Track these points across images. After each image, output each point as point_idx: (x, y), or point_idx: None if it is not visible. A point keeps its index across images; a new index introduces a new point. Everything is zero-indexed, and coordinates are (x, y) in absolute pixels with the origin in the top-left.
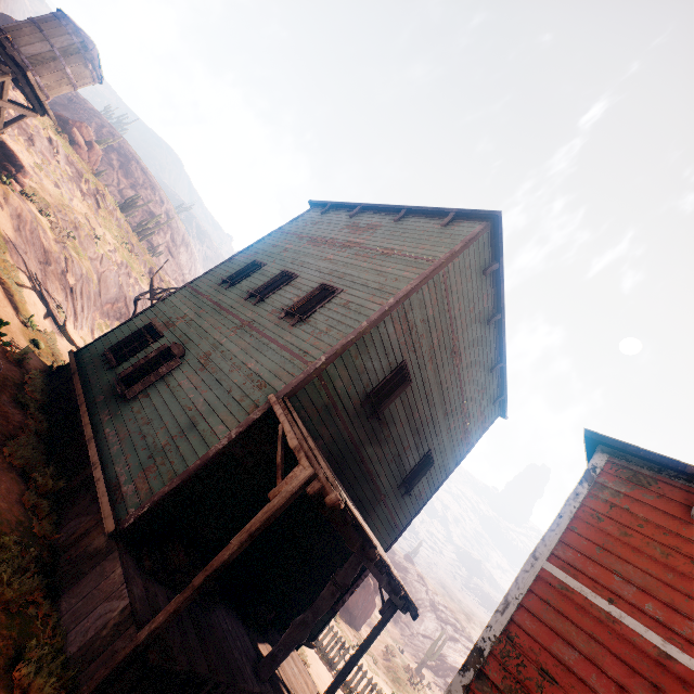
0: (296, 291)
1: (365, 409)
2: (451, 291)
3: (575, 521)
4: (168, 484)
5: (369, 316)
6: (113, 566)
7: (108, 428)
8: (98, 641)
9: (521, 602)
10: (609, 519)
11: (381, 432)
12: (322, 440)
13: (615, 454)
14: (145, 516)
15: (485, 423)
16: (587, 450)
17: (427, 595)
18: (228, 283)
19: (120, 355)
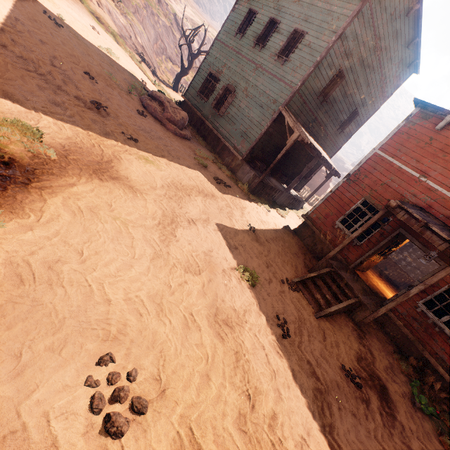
0: (280, 36)
1: (319, 99)
2: (375, 10)
3: (393, 136)
4: (252, 144)
5: (321, 53)
6: (245, 167)
7: (221, 129)
8: (250, 181)
9: (365, 162)
10: (406, 134)
11: (327, 107)
12: (300, 118)
13: (423, 108)
14: (248, 154)
15: (399, 82)
16: (415, 106)
17: None
18: (240, 35)
19: (205, 94)
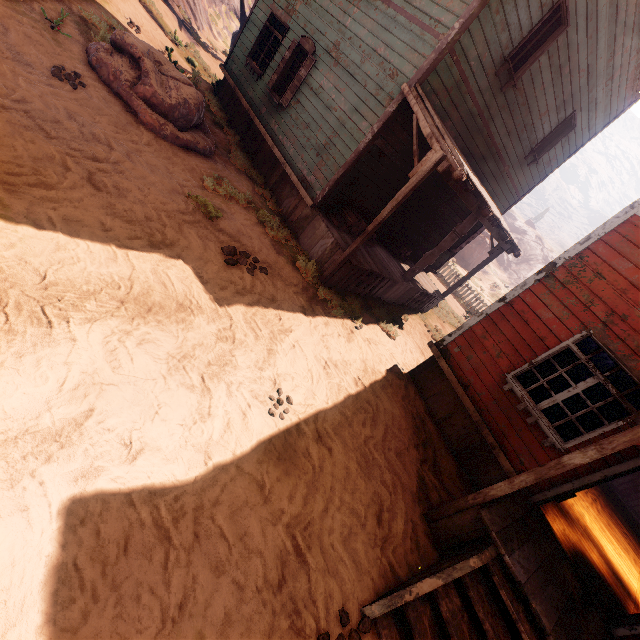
0: None
1: (500, 78)
2: None
3: None
4: (336, 173)
5: None
6: (319, 223)
7: (281, 136)
8: (324, 256)
9: (601, 238)
10: None
11: (514, 101)
12: (450, 122)
13: None
14: (327, 196)
15: None
16: None
17: (541, 252)
18: None
19: (260, 61)
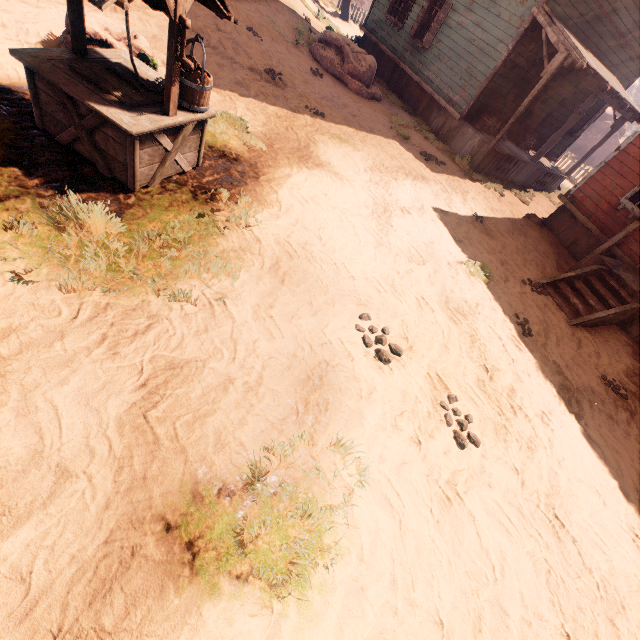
0: None
1: None
2: None
3: None
4: (478, 89)
5: None
6: (466, 130)
7: (425, 72)
8: (473, 152)
9: None
10: None
11: None
12: (571, 22)
13: None
14: (471, 108)
15: None
16: None
17: None
18: None
19: (398, 15)
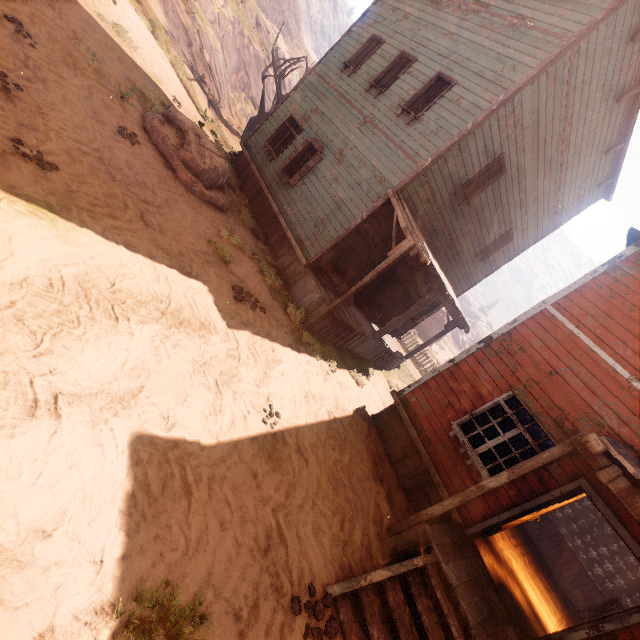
0: (413, 81)
1: (458, 197)
2: (576, 72)
3: (583, 287)
4: (329, 243)
5: (475, 116)
6: (310, 280)
7: (285, 206)
8: (311, 307)
9: (523, 322)
10: (608, 289)
11: (468, 214)
12: (421, 220)
13: None
14: (320, 259)
15: (581, 206)
16: (627, 243)
17: None
18: (350, 70)
19: (276, 147)
